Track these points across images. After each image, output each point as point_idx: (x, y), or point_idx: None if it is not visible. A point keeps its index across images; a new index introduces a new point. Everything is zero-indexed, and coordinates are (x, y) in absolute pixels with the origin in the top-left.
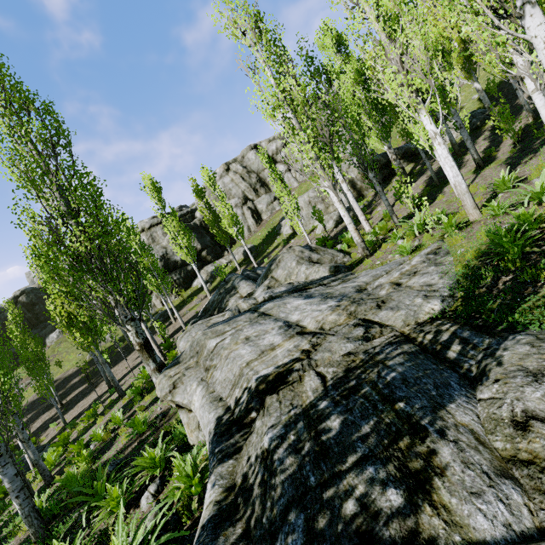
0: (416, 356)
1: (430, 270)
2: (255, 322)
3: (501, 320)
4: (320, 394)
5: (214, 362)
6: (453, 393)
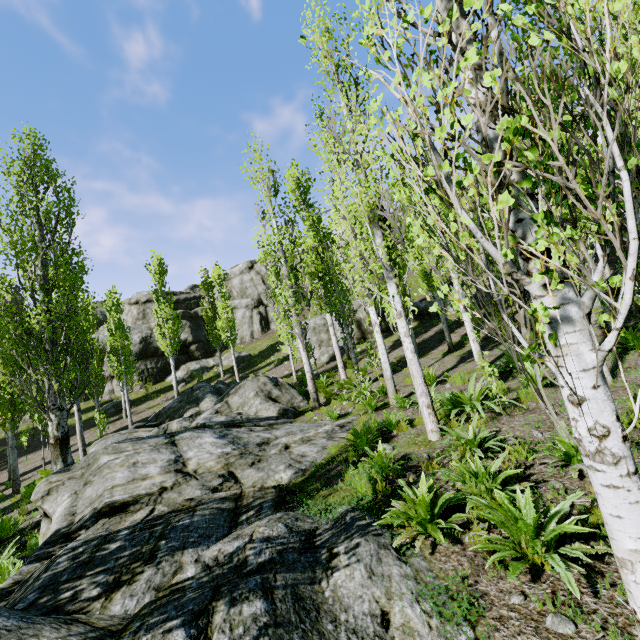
0: (223, 512)
1: (320, 442)
2: (157, 449)
3: (301, 500)
4: (132, 525)
5: (94, 478)
6: (204, 543)
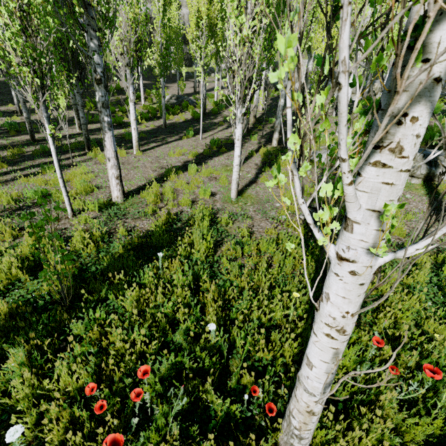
0: None
1: None
2: None
3: None
4: None
5: None
6: None
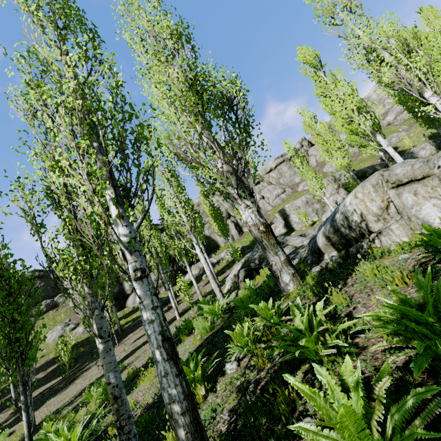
0: None
1: None
2: None
3: None
4: None
5: None
6: None
